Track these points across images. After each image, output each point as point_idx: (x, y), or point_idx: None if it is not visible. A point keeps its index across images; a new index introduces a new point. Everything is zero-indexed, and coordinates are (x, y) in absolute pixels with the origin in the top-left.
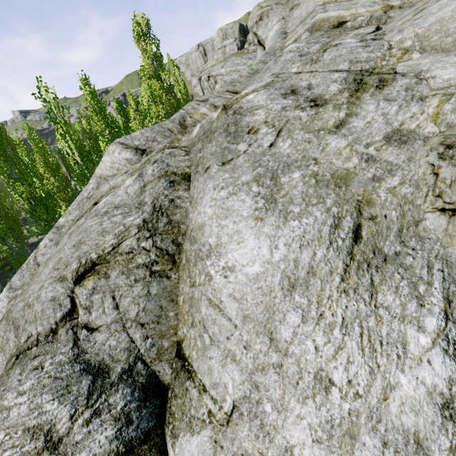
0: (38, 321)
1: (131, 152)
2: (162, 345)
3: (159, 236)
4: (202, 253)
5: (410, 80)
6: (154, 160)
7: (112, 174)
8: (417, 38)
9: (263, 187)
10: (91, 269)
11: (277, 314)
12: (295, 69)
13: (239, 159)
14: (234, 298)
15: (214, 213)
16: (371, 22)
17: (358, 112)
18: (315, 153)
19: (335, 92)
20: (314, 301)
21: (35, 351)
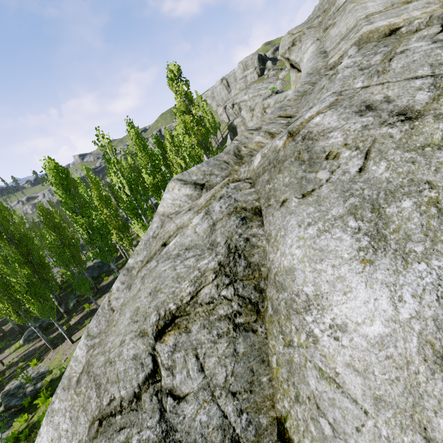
0: (120, 383)
1: (190, 187)
2: (260, 423)
3: (241, 283)
4: (297, 304)
5: None
6: (219, 196)
7: (175, 212)
8: None
9: (364, 220)
10: (171, 323)
11: (427, 399)
12: (359, 84)
13: (322, 190)
14: (355, 369)
15: (304, 255)
16: (431, 22)
17: None
18: (427, 175)
19: (427, 100)
20: None
21: (120, 421)
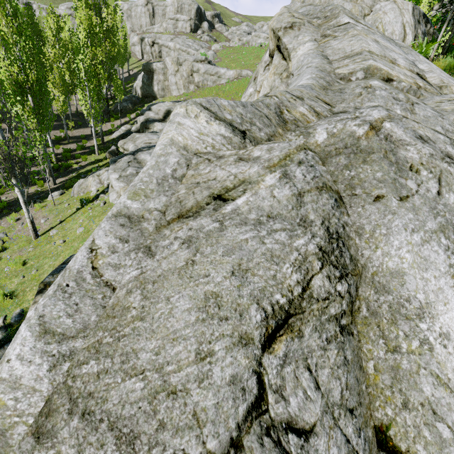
0: (206, 428)
1: (226, 127)
2: (369, 437)
3: (352, 278)
4: (407, 310)
5: None
6: (298, 160)
7: (209, 152)
8: None
9: (450, 240)
10: (284, 323)
11: None
12: (399, 111)
13: (415, 199)
14: None
15: (414, 261)
16: (410, 91)
17: None
18: None
19: None
20: None
21: None
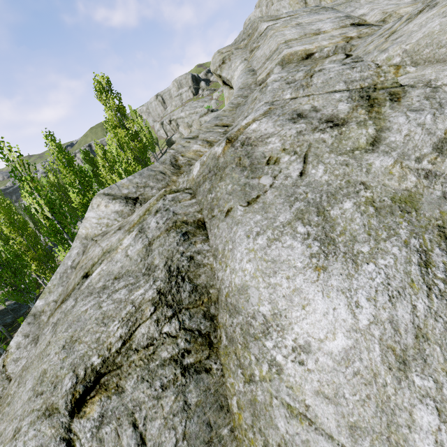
0: None
1: (120, 202)
2: None
3: (187, 313)
4: (254, 328)
5: (423, 89)
6: (155, 210)
7: (101, 233)
8: (405, 53)
9: (311, 225)
10: (94, 384)
11: (399, 414)
12: (288, 95)
13: (267, 196)
14: (325, 396)
15: (256, 269)
16: (337, 51)
17: (389, 126)
18: (361, 176)
19: (348, 110)
20: (444, 382)
21: None
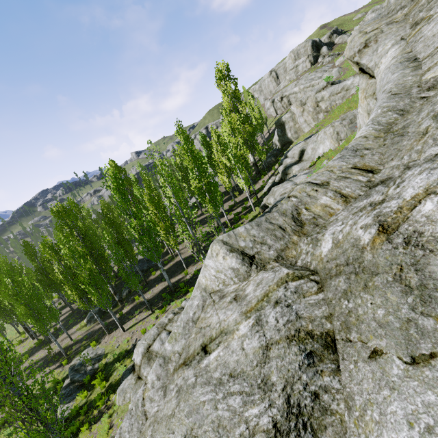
0: None
1: (237, 258)
2: None
3: None
4: None
5: None
6: (275, 299)
7: (218, 291)
8: None
9: None
10: None
11: None
12: None
13: None
14: None
15: None
16: None
17: None
18: None
19: None
20: None
21: None
